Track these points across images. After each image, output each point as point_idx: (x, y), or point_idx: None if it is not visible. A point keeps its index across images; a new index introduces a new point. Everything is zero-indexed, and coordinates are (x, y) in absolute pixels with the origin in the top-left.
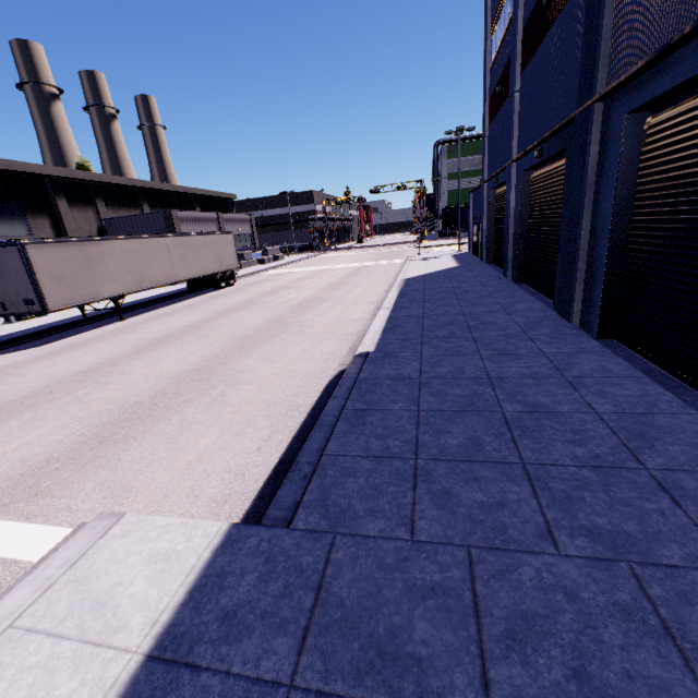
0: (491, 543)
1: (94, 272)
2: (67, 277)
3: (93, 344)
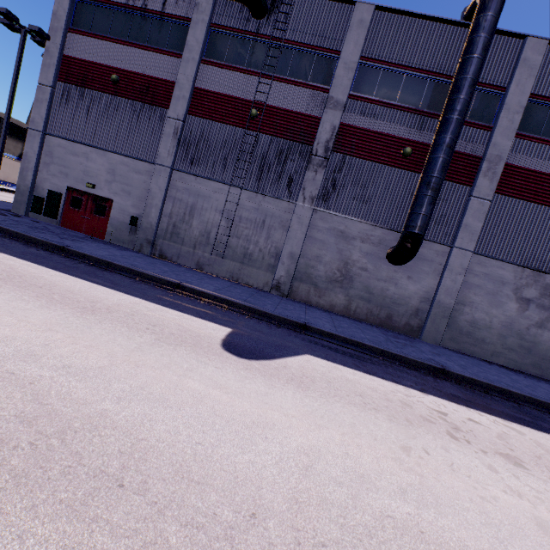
0: None
1: None
2: None
3: None
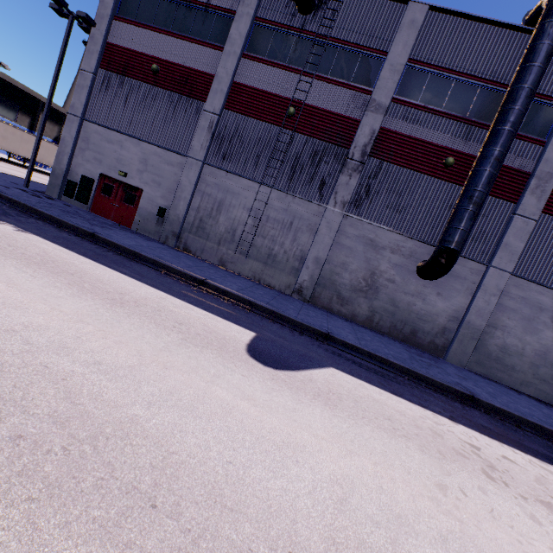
0: (21, 182)
1: (22, 144)
2: (8, 139)
3: (0, 163)
